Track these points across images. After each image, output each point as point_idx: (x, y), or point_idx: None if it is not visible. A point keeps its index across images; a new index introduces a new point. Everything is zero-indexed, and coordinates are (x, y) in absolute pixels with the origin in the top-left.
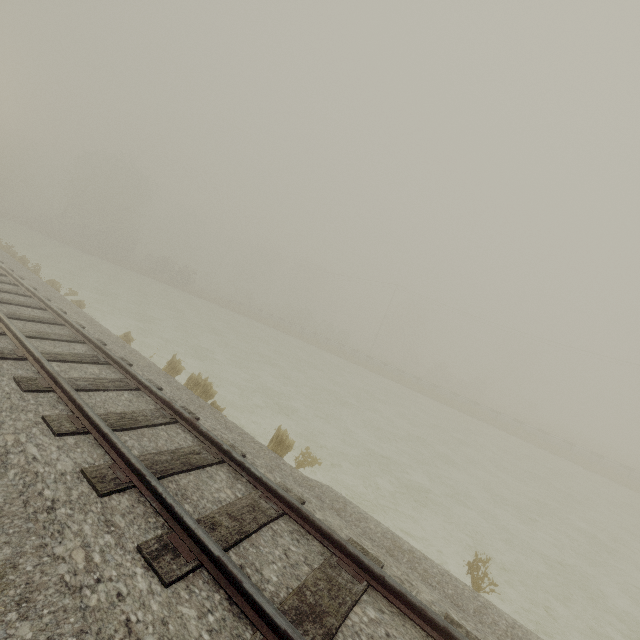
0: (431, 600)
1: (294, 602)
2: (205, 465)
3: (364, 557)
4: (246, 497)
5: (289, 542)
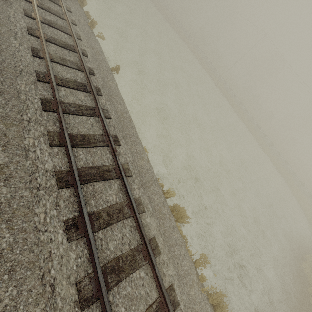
0: (86, 49)
1: (47, 19)
2: (54, 2)
3: (73, 30)
4: (58, 11)
5: (60, 21)
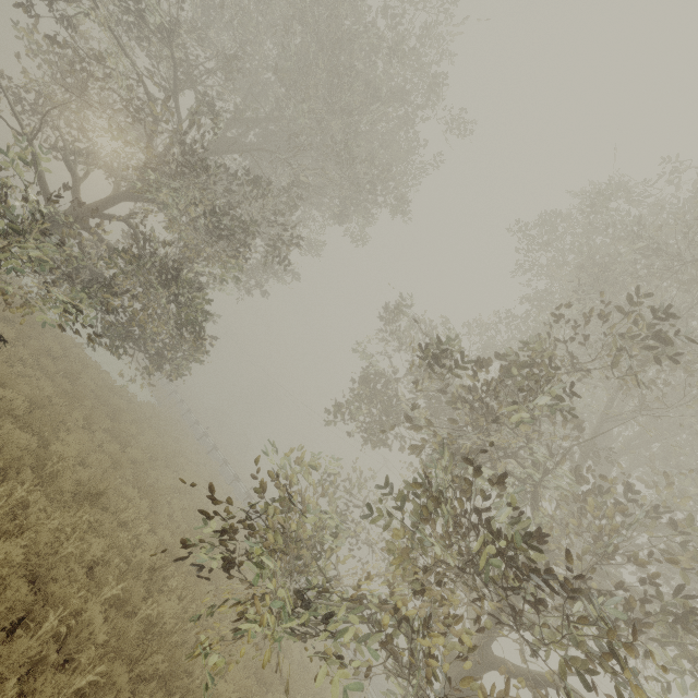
0: None
1: None
2: None
3: None
4: None
5: None
